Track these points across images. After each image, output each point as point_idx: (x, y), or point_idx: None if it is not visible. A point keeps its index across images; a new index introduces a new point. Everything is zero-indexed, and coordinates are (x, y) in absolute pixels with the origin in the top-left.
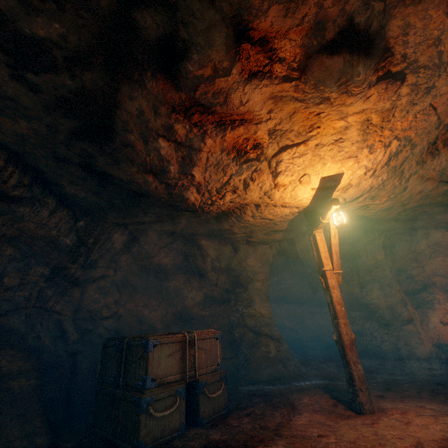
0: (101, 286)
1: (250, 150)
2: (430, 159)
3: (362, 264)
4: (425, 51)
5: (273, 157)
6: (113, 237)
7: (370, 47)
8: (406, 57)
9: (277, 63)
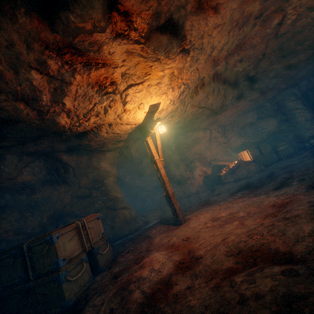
0: None
1: (108, 85)
2: (195, 96)
3: (166, 154)
4: (198, 40)
5: (123, 91)
6: None
7: (178, 33)
8: (191, 42)
9: (133, 30)
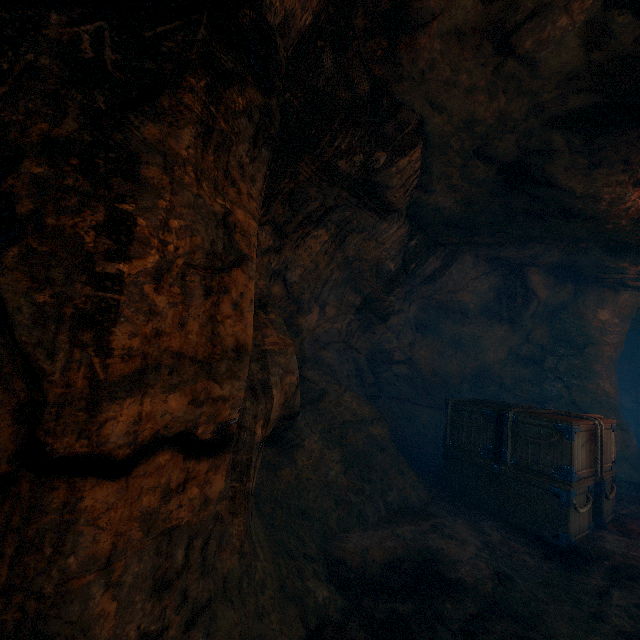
0: (394, 323)
1: None
2: None
3: None
4: None
5: None
6: (426, 261)
7: None
8: None
9: None
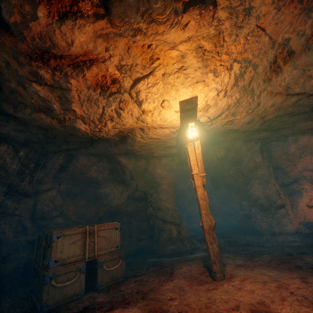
0: (49, 195)
1: (110, 85)
2: (275, 77)
3: (244, 166)
4: None
5: (131, 88)
6: (51, 161)
7: None
8: None
9: (80, 1)
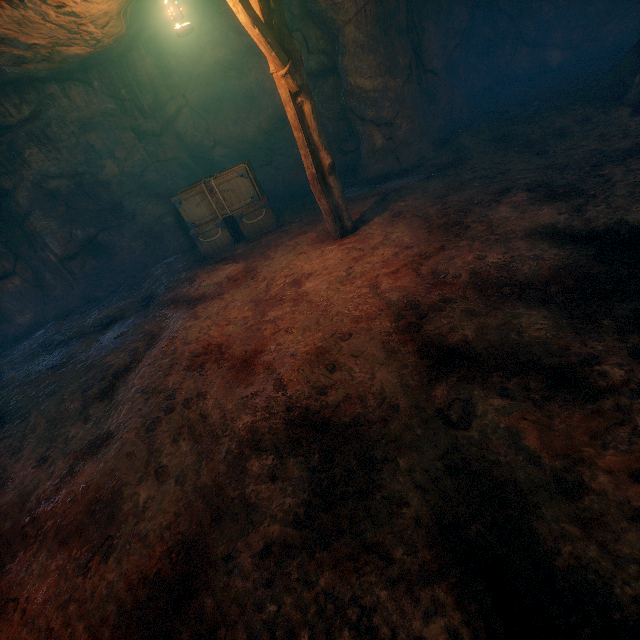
0: (186, 121)
1: None
2: None
3: None
4: None
5: None
6: (139, 70)
7: None
8: None
9: None
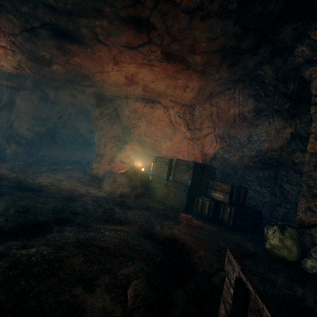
0: None
1: None
2: None
3: (90, 116)
4: None
5: None
6: None
7: None
8: None
9: None
